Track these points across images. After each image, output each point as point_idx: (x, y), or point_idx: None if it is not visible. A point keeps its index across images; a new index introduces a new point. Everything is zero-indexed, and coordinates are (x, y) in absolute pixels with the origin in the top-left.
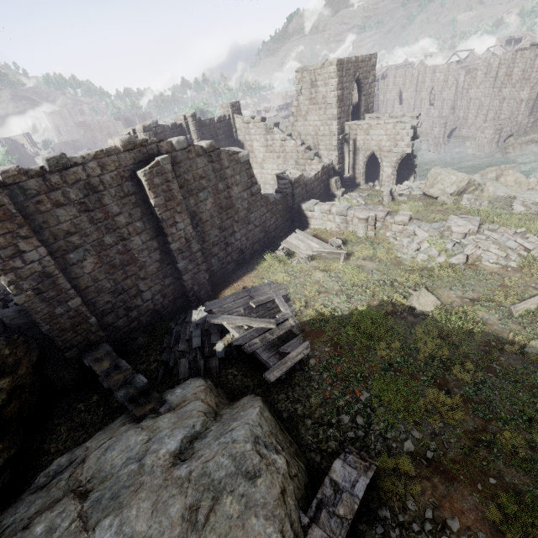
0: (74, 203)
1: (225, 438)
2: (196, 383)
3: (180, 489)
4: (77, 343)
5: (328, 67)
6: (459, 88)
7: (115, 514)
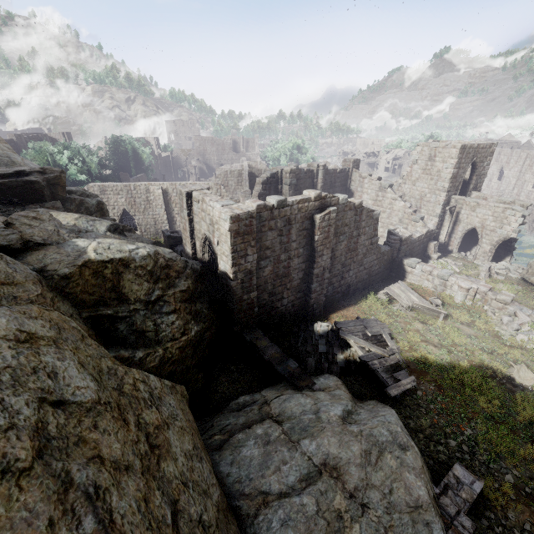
0: (277, 229)
1: (381, 418)
2: (334, 378)
3: (356, 438)
4: (242, 322)
5: (450, 149)
6: None
7: (311, 439)
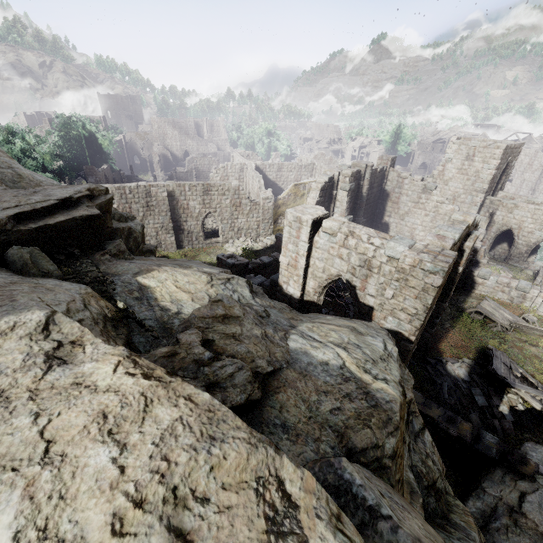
0: None
1: None
2: (542, 449)
3: None
4: None
5: (493, 149)
6: None
7: None
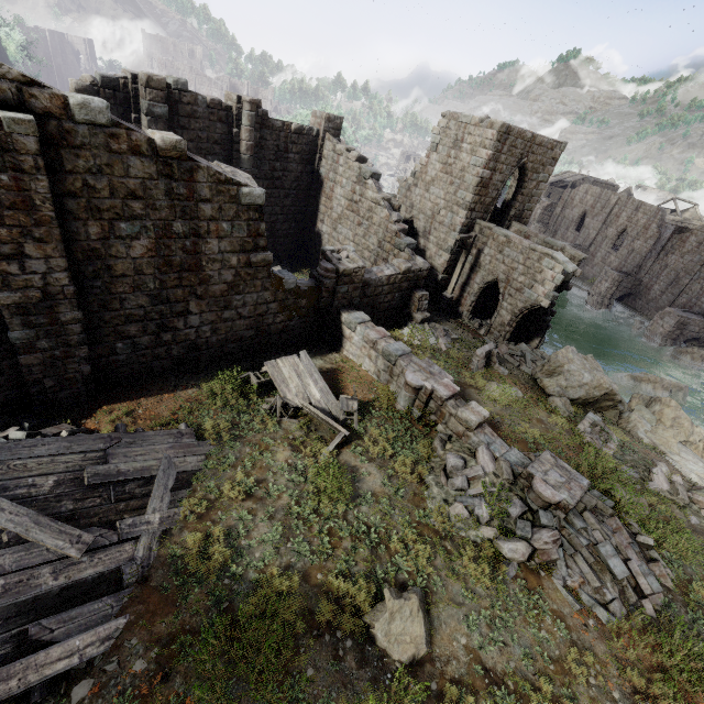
0: None
1: None
2: None
3: None
4: None
5: (485, 128)
6: (658, 245)
7: None
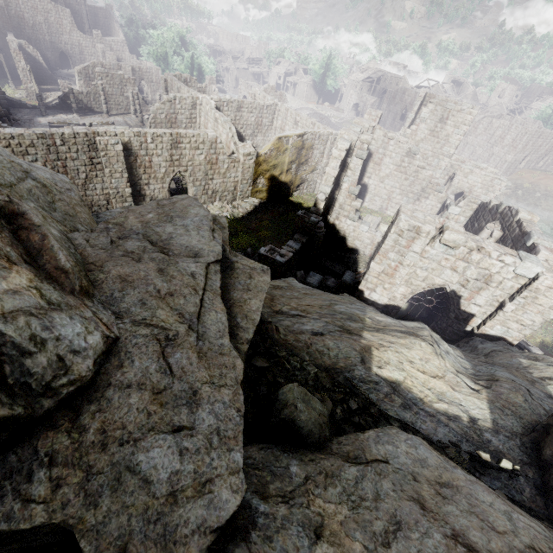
0: None
1: None
2: None
3: None
4: None
5: (466, 114)
6: None
7: None
